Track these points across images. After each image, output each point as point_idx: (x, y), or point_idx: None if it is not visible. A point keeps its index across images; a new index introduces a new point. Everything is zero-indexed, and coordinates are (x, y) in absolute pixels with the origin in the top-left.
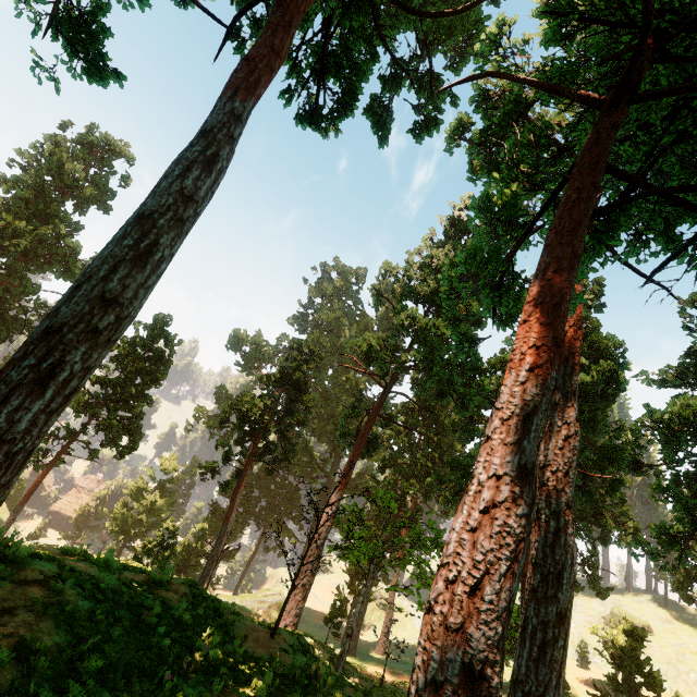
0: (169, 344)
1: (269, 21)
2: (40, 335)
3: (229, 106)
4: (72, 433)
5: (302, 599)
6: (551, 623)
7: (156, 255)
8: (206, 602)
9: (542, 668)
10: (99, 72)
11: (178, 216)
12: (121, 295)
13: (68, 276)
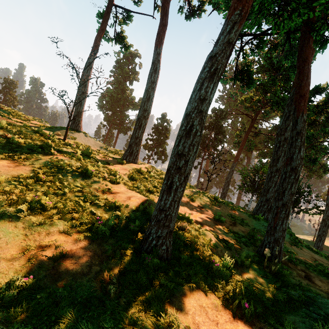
0: (168, 123)
1: (160, 15)
2: (137, 120)
3: (156, 52)
4: (149, 156)
5: (224, 197)
6: (273, 172)
7: (150, 98)
8: None
9: (269, 183)
10: (127, 48)
11: (152, 87)
12: (147, 108)
13: (134, 109)
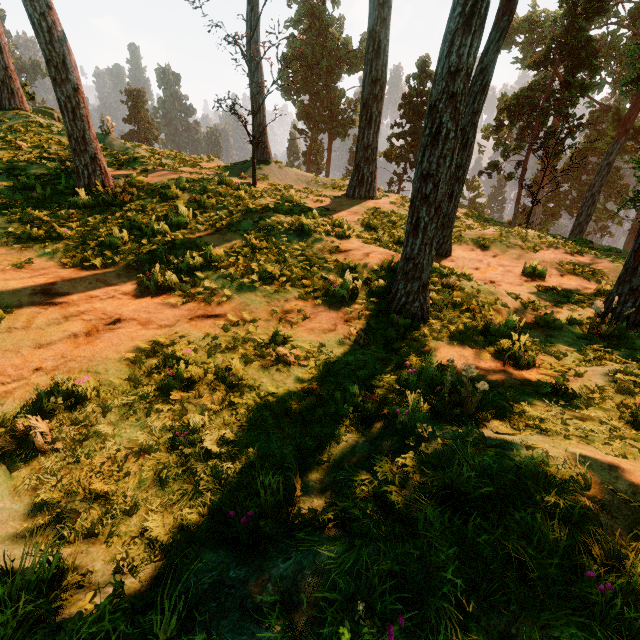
0: None
1: None
2: (362, 108)
3: None
4: (399, 176)
5: (579, 232)
6: None
7: (382, 47)
8: (476, 214)
9: None
10: None
11: (382, 19)
12: (377, 76)
13: (353, 70)
